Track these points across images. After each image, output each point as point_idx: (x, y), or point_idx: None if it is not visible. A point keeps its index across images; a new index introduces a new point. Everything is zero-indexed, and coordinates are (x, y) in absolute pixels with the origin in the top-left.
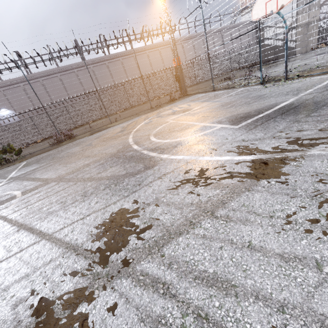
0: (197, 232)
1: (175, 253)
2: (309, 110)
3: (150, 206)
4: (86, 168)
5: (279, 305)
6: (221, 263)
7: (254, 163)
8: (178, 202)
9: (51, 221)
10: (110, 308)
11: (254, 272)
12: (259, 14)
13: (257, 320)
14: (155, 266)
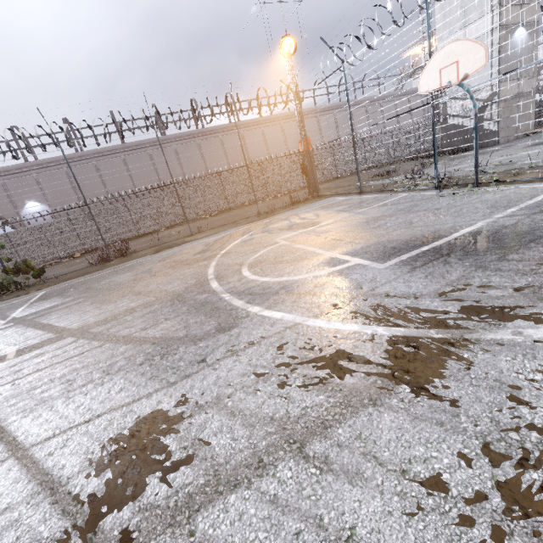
0: (265, 488)
1: (215, 531)
2: (505, 248)
3: (203, 413)
4: (128, 317)
5: None
6: None
7: (396, 344)
8: (250, 410)
9: (38, 419)
10: None
11: None
12: (429, 84)
13: None
14: None
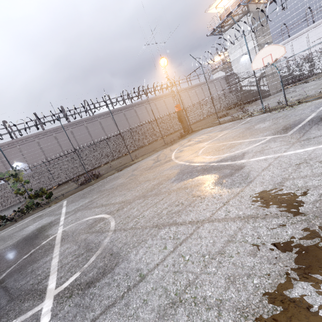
0: None
1: None
2: None
3: (285, 183)
4: (162, 185)
5: None
6: None
7: None
8: (310, 174)
9: (190, 215)
10: None
11: None
12: (257, 65)
13: None
14: None
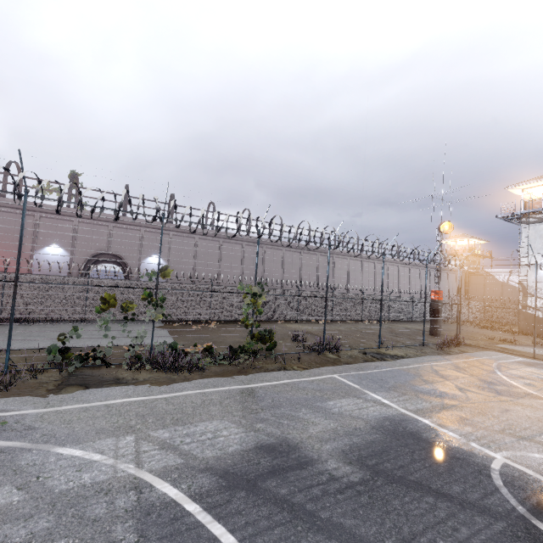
0: None
1: None
2: None
3: None
4: None
5: None
6: None
7: None
8: None
9: None
10: None
11: None
12: None
13: None
14: None
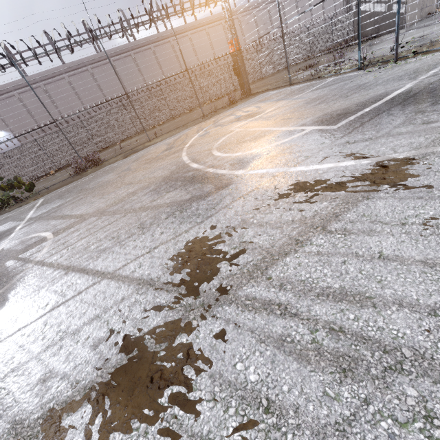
0: (308, 250)
1: (285, 274)
2: (436, 97)
3: (237, 230)
4: (133, 197)
5: (430, 309)
6: (348, 277)
7: (368, 167)
8: (273, 221)
9: (107, 259)
10: (218, 335)
11: (392, 282)
12: None
13: (405, 325)
14: (262, 289)
